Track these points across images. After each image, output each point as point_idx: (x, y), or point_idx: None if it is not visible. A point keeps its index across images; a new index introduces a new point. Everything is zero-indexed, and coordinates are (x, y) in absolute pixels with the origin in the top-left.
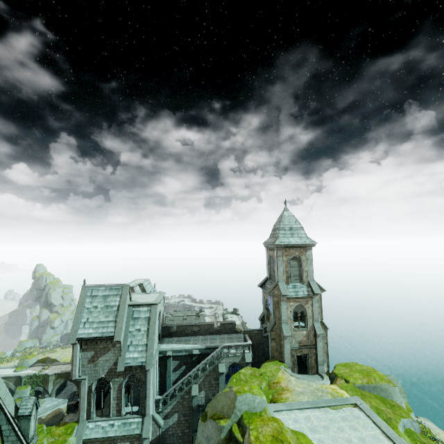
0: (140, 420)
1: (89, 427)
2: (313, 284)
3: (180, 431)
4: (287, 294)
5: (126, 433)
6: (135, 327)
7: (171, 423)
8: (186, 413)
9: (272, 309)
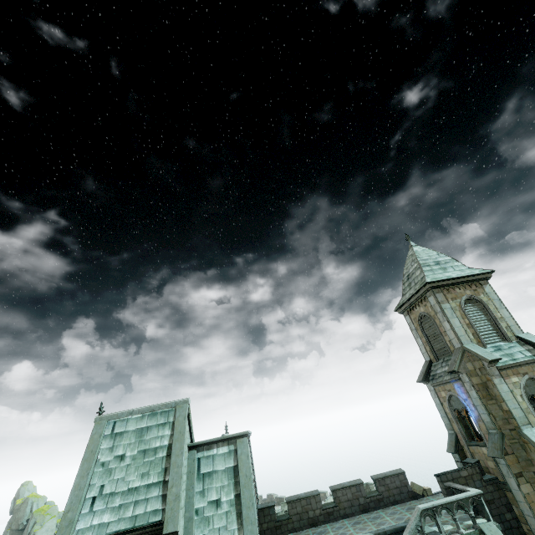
0: None
1: None
2: (529, 337)
3: None
4: (498, 357)
5: None
6: (207, 497)
7: None
8: None
9: (481, 403)
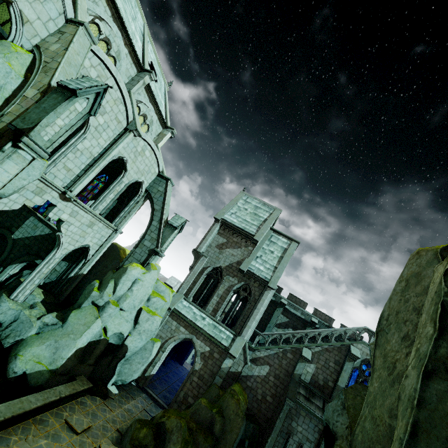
0: (231, 336)
1: (183, 303)
2: None
3: (261, 392)
4: None
5: (213, 335)
6: (269, 247)
7: (256, 373)
8: (279, 376)
9: None
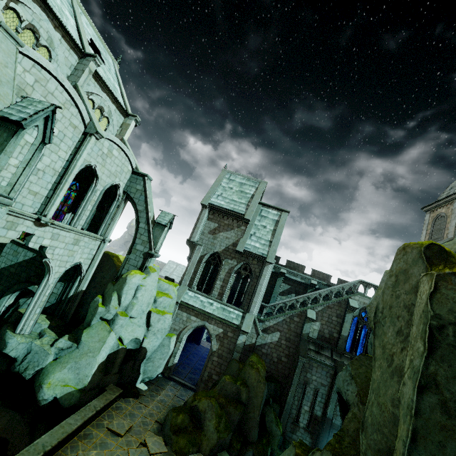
0: (240, 314)
1: (189, 294)
2: None
3: (276, 355)
4: None
5: (224, 317)
6: (261, 223)
7: (269, 341)
8: (290, 339)
9: None
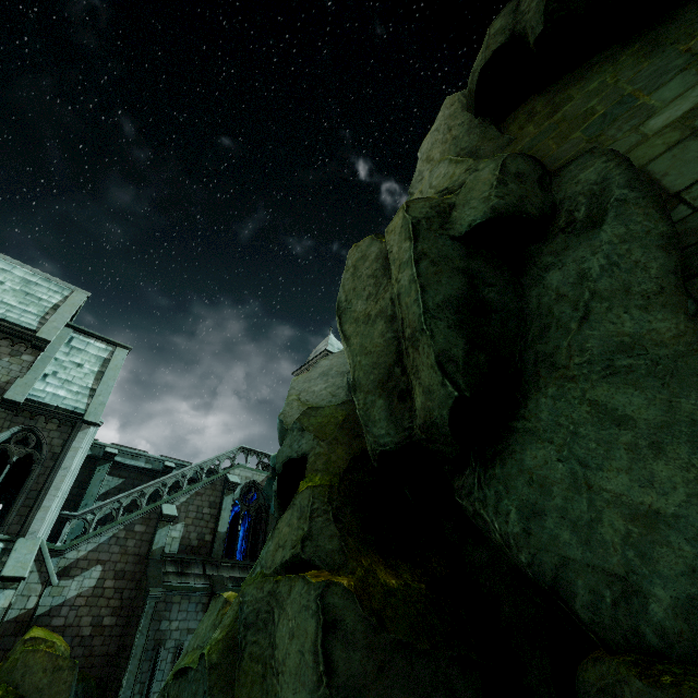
0: None
1: None
2: None
3: (91, 620)
4: None
5: None
6: (71, 358)
7: (73, 593)
8: (126, 571)
9: None
